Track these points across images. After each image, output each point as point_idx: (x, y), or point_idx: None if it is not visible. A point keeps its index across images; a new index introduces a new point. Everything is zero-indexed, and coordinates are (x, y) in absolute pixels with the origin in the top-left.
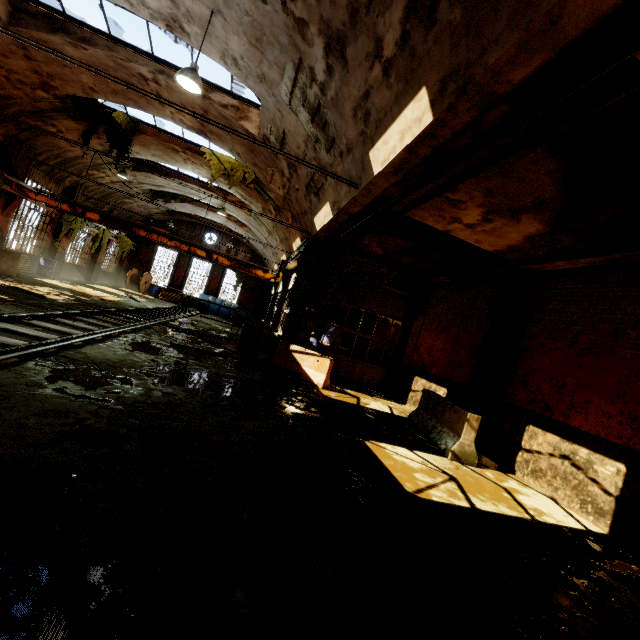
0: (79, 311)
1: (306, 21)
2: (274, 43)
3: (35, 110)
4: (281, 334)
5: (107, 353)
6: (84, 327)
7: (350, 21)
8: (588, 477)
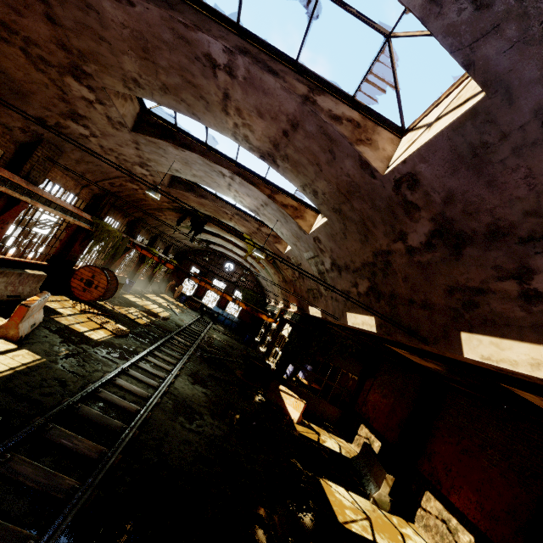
0: (161, 342)
1: (324, 251)
2: (306, 243)
3: (157, 208)
4: (272, 367)
5: (185, 387)
6: (168, 360)
7: (345, 267)
8: (454, 539)
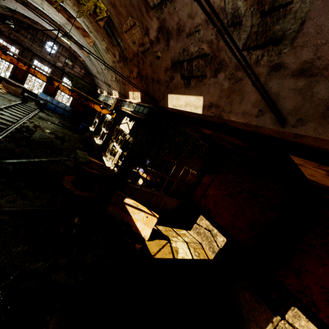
0: None
1: None
2: None
3: None
4: (111, 166)
5: None
6: None
7: None
8: None
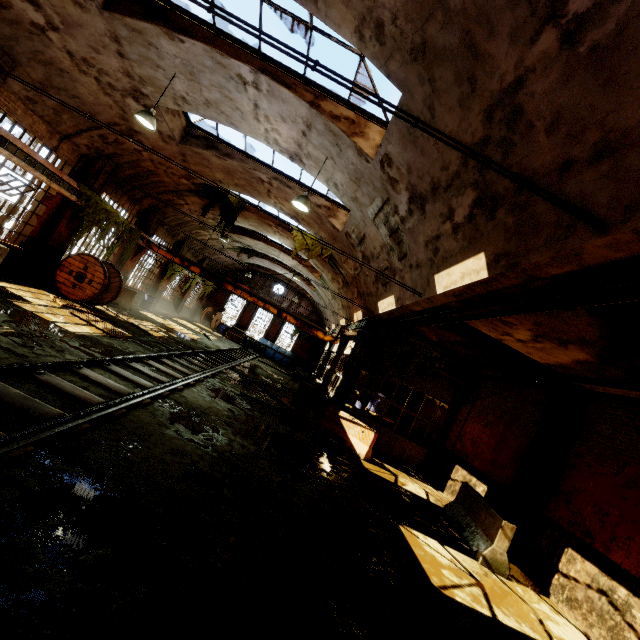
0: (176, 352)
1: (397, 180)
2: (369, 184)
3: (175, 190)
4: (331, 395)
5: (199, 398)
6: (181, 369)
7: (431, 191)
8: (625, 621)
